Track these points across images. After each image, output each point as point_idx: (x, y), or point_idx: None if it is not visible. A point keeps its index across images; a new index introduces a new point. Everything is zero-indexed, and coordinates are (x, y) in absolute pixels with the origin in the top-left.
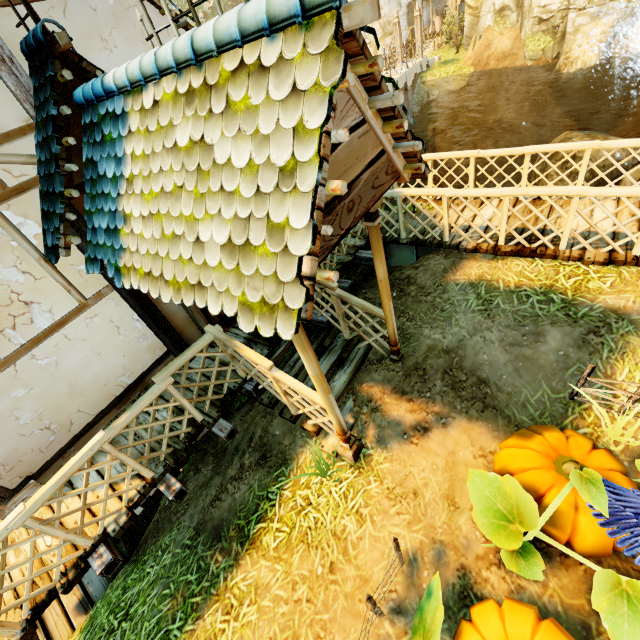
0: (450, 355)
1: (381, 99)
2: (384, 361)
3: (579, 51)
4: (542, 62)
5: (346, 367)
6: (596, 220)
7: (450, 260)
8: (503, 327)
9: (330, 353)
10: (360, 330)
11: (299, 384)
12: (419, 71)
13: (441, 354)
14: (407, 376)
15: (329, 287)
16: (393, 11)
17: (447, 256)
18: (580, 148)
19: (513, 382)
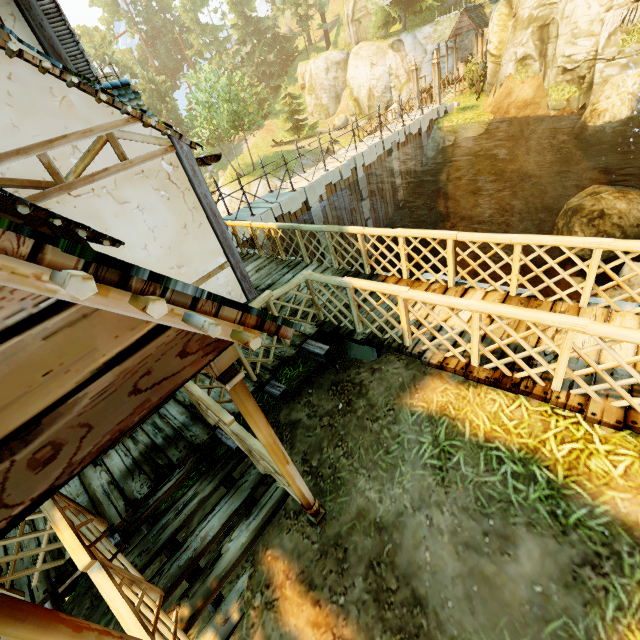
0: (382, 536)
1: (56, 281)
2: (302, 517)
3: (607, 103)
4: (566, 112)
5: (252, 517)
6: (603, 364)
7: (411, 372)
8: (458, 509)
9: (235, 493)
10: (271, 472)
11: (120, 602)
12: (436, 117)
13: (371, 530)
14: (322, 555)
15: (222, 420)
16: (418, 57)
17: (408, 365)
18: (587, 245)
19: (461, 620)
